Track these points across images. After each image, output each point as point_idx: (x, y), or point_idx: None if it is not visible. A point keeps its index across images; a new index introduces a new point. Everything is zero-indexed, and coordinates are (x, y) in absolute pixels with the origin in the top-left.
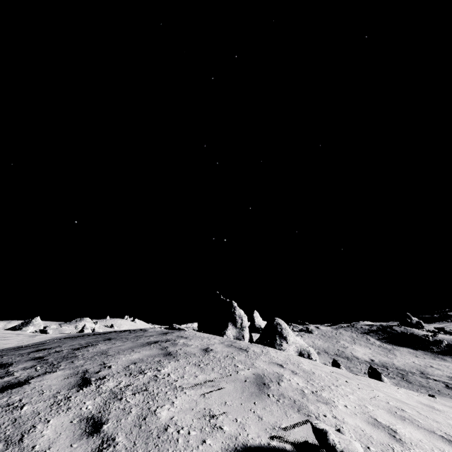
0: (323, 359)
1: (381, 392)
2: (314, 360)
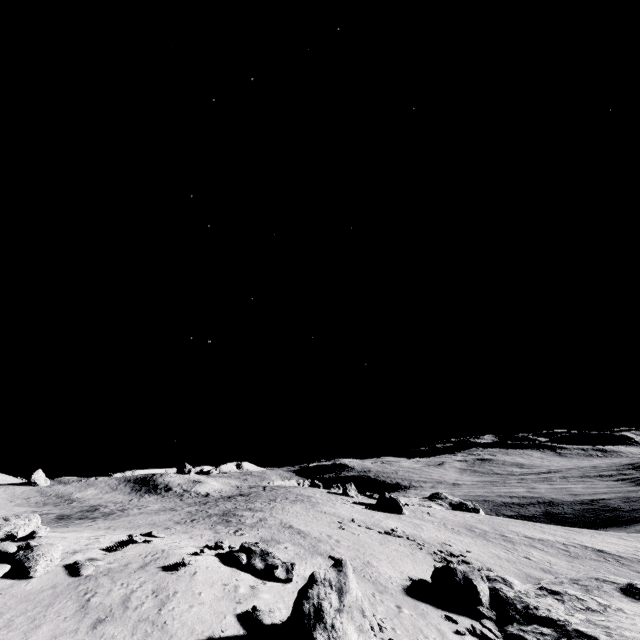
0: (38, 499)
1: None
2: None
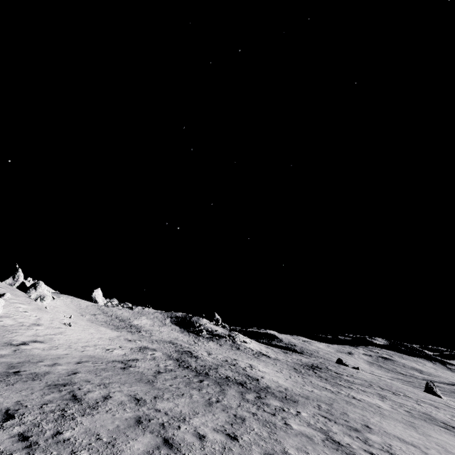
0: (104, 318)
1: None
2: (44, 300)
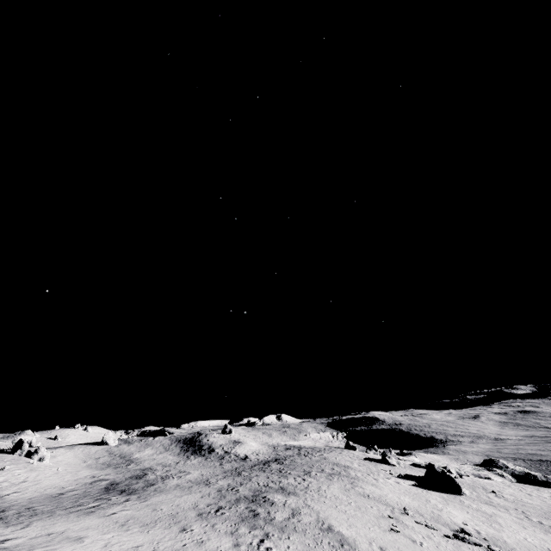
0: (106, 459)
1: (11, 465)
2: (44, 460)
